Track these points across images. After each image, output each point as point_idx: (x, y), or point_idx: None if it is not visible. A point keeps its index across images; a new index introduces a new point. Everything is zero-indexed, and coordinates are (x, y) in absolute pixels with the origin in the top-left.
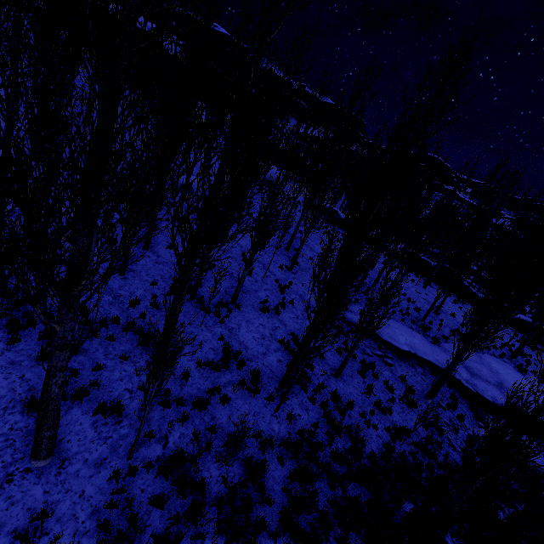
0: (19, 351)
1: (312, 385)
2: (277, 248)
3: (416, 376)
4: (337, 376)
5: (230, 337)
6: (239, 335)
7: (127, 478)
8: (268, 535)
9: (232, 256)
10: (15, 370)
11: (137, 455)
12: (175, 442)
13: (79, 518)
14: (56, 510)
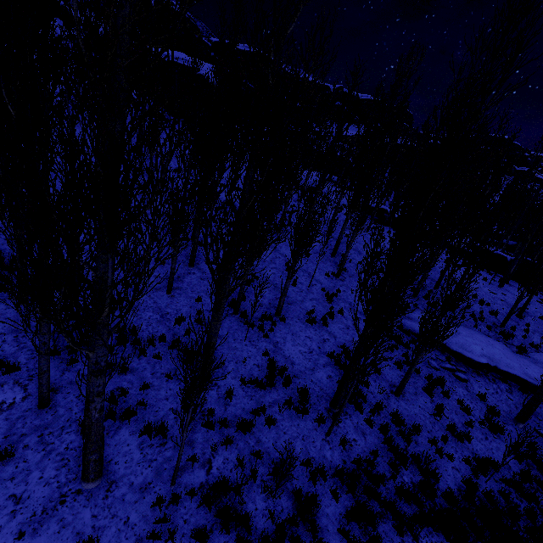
0: (77, 371)
1: (368, 405)
2: (321, 255)
3: (499, 393)
4: (397, 394)
5: (275, 351)
6: (284, 349)
7: (171, 506)
8: None
9: (275, 266)
10: (73, 389)
11: (180, 480)
12: (219, 467)
13: None
14: (102, 536)
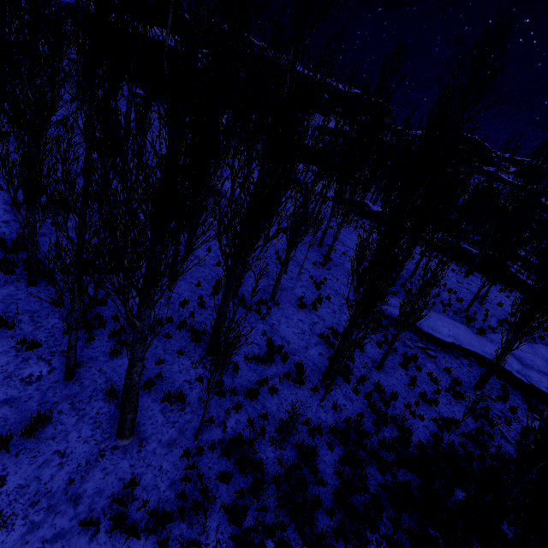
0: (94, 348)
1: (354, 377)
2: (310, 245)
3: (461, 367)
4: (378, 368)
5: (272, 332)
6: (280, 330)
7: (196, 457)
8: (324, 512)
9: (266, 255)
10: (94, 364)
11: (201, 437)
12: (232, 427)
13: (160, 488)
14: (141, 480)
